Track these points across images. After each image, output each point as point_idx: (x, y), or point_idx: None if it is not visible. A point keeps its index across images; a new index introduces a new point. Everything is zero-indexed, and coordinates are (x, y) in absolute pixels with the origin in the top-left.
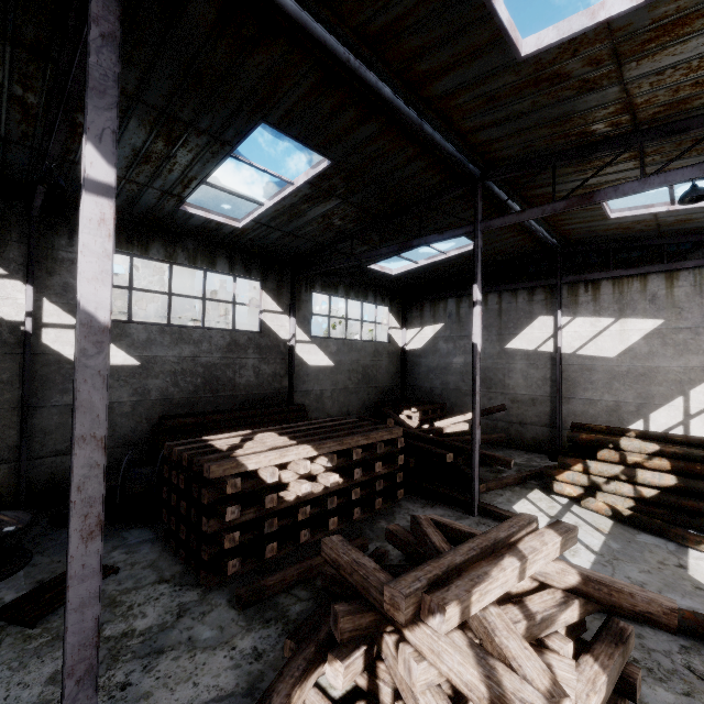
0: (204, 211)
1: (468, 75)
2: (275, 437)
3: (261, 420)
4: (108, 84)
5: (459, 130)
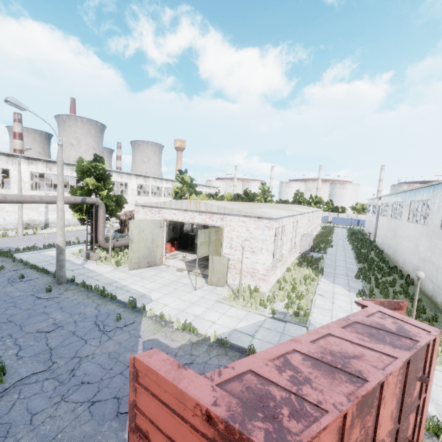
0: None
1: None
2: None
3: None
4: None
5: None
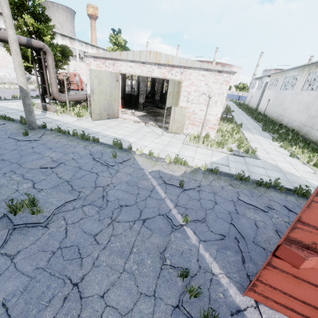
0: None
1: None
2: None
3: None
4: None
5: None
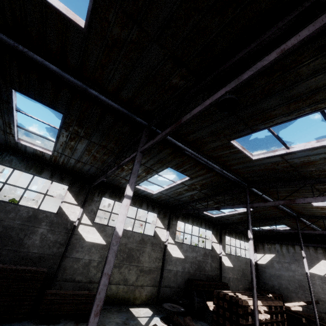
0: (207, 212)
1: (298, 204)
2: (243, 295)
3: (216, 287)
4: (250, 221)
5: (292, 209)
